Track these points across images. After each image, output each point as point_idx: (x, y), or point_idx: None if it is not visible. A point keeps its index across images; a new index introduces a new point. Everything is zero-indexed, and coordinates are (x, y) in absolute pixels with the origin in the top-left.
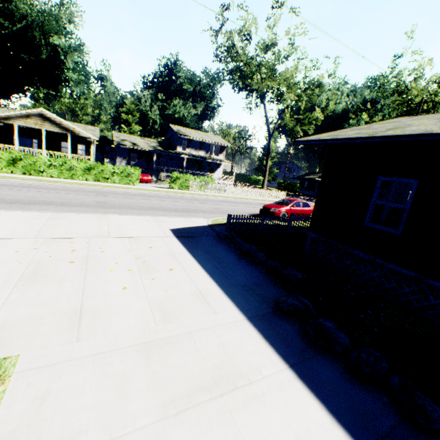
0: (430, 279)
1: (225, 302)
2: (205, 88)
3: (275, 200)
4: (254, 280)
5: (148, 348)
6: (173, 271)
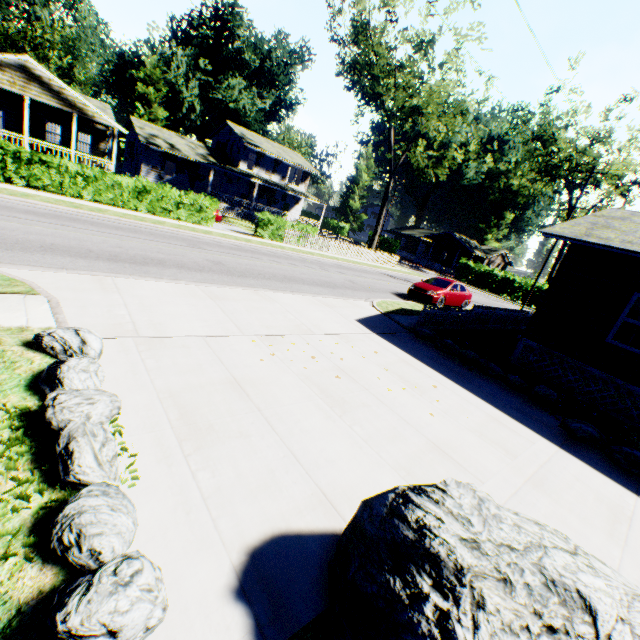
0: None
1: (525, 429)
2: (280, 67)
3: (388, 267)
4: (512, 400)
5: (537, 486)
6: (438, 388)
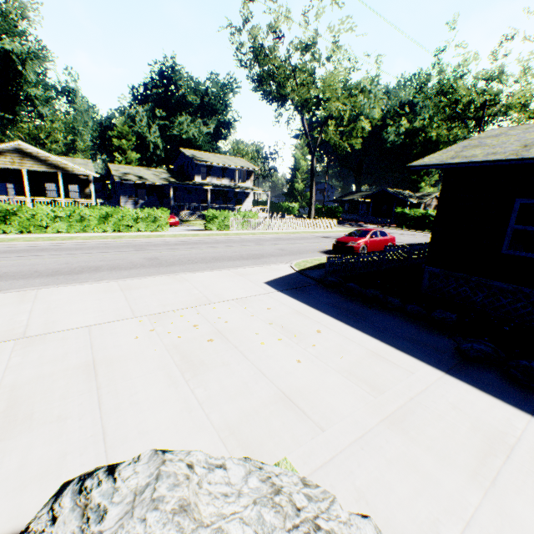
0: None
1: (408, 359)
2: (216, 99)
3: (327, 230)
4: (407, 330)
5: (396, 424)
6: (322, 333)
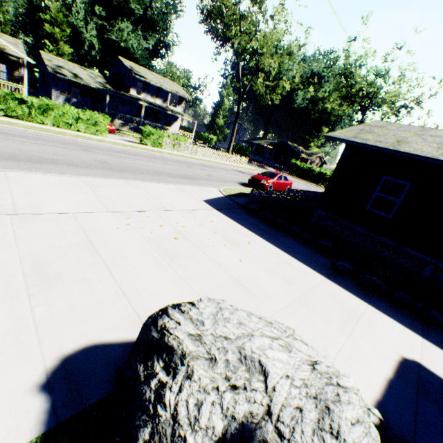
0: (404, 247)
1: (305, 267)
2: (159, 15)
3: (240, 166)
4: (303, 249)
5: (302, 302)
6: (251, 244)
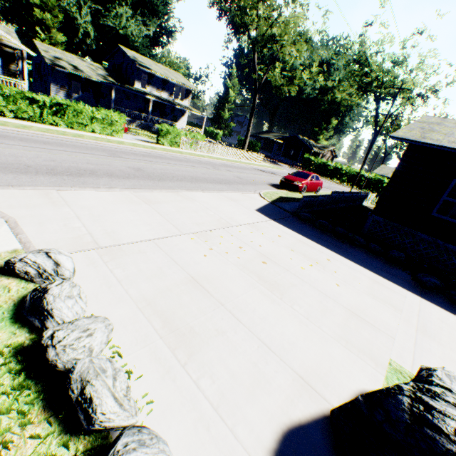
0: None
1: (395, 286)
2: None
3: (257, 164)
4: (377, 263)
5: (424, 333)
6: (331, 261)
